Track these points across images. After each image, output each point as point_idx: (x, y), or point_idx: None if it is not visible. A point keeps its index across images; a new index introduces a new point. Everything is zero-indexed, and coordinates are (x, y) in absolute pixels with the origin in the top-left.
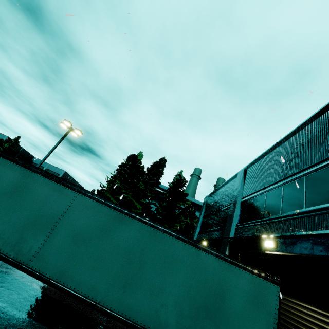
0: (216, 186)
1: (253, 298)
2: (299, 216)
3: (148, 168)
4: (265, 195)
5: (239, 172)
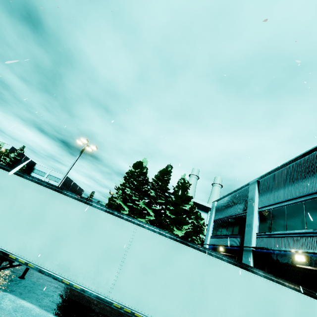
0: (214, 184)
1: (302, 314)
2: None
3: (156, 176)
4: (285, 208)
5: (251, 182)
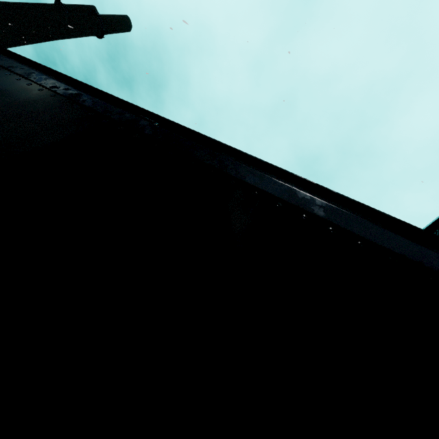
0: None
1: None
2: None
3: None
4: None
5: None
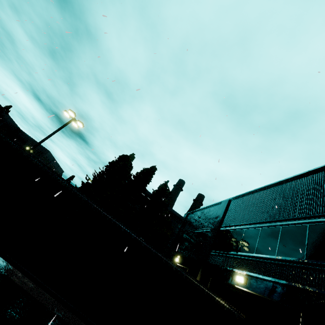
0: (195, 200)
1: None
2: (271, 261)
3: (137, 173)
4: (243, 231)
5: (223, 201)
